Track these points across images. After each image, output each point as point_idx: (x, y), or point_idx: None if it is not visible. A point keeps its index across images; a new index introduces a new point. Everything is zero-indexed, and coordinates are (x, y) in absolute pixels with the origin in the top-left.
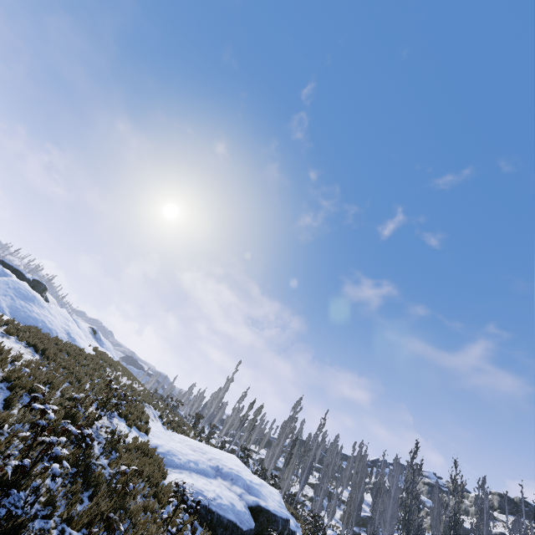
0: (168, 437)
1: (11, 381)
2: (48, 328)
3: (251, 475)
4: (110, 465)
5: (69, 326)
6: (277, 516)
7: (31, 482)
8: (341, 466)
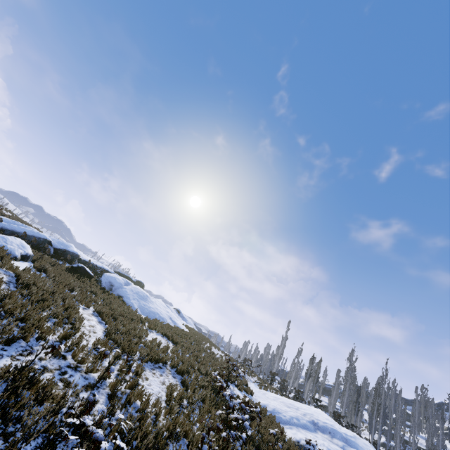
0: (264, 396)
1: (175, 367)
2: (161, 318)
3: (340, 427)
4: (251, 426)
5: (168, 312)
6: None
7: (230, 445)
8: (406, 411)
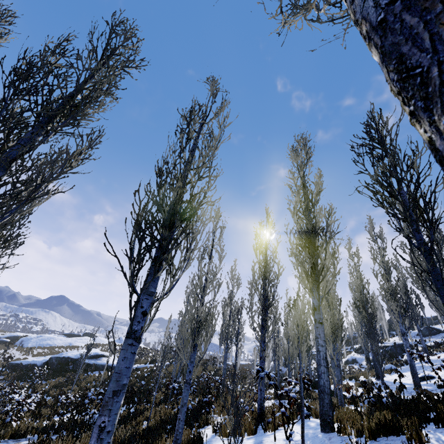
0: None
1: None
2: (49, 345)
3: None
4: None
5: (76, 341)
6: (53, 357)
7: None
8: None
